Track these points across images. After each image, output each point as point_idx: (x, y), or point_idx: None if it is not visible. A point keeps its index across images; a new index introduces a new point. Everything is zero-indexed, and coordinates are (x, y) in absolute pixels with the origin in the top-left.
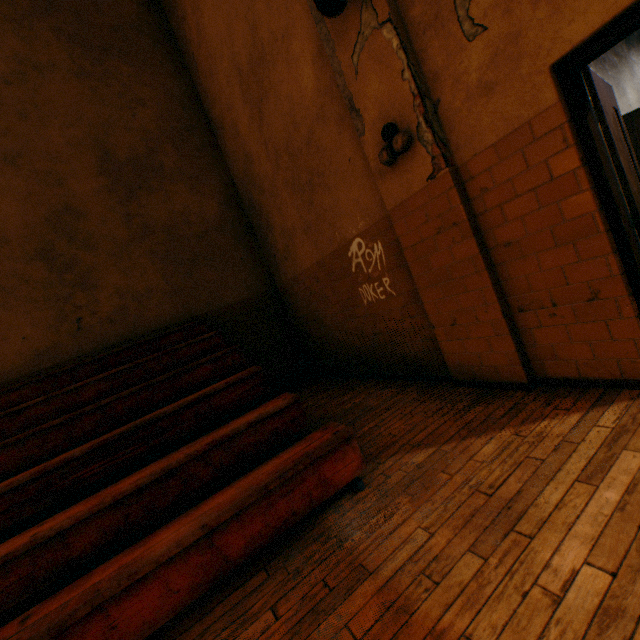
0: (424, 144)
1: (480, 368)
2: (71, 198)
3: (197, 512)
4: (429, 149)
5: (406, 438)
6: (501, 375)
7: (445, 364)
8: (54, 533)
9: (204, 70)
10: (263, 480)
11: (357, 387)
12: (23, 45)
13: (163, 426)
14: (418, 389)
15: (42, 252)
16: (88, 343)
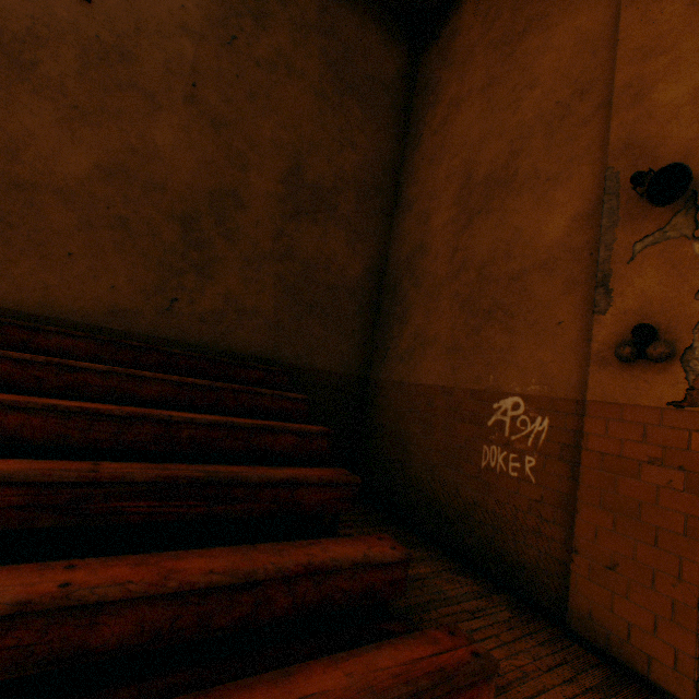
0: (687, 369)
1: (622, 641)
2: (244, 186)
3: (292, 686)
4: (691, 377)
5: (519, 691)
6: (652, 670)
7: (561, 599)
8: (93, 600)
9: (425, 153)
10: (389, 686)
11: (417, 547)
12: (290, 45)
13: (236, 493)
14: (510, 606)
15: (186, 217)
16: (167, 327)
